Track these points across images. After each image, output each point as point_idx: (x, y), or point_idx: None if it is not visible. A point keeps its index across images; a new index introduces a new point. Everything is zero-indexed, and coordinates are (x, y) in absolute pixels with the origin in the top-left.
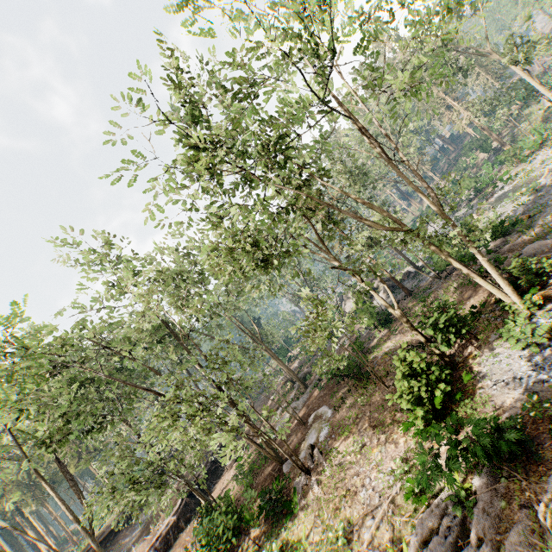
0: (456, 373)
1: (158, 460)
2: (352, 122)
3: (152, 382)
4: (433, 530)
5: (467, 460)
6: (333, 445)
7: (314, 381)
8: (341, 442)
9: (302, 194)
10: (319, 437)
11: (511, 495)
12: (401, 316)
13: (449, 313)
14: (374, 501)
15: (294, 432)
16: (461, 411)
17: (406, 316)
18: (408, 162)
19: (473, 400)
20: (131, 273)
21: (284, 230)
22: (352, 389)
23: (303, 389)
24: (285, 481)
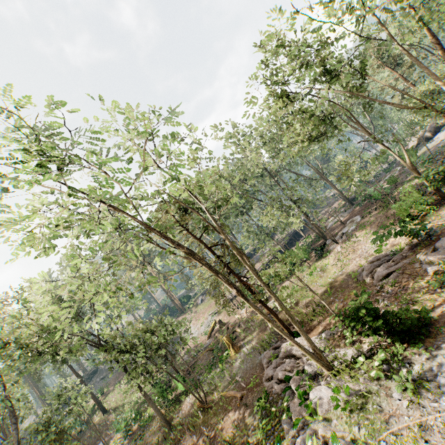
0: (442, 202)
1: (265, 230)
2: (388, 34)
3: (256, 197)
4: (378, 260)
5: (396, 235)
6: (354, 233)
7: (359, 201)
8: (359, 232)
9: (346, 92)
10: (349, 230)
11: (416, 251)
12: (410, 167)
13: (441, 166)
14: (363, 253)
15: (337, 228)
16: (426, 221)
17: (414, 166)
18: (442, 49)
19: (437, 216)
20: (247, 144)
21: (331, 119)
22: (377, 207)
23: (351, 206)
24: (326, 247)
